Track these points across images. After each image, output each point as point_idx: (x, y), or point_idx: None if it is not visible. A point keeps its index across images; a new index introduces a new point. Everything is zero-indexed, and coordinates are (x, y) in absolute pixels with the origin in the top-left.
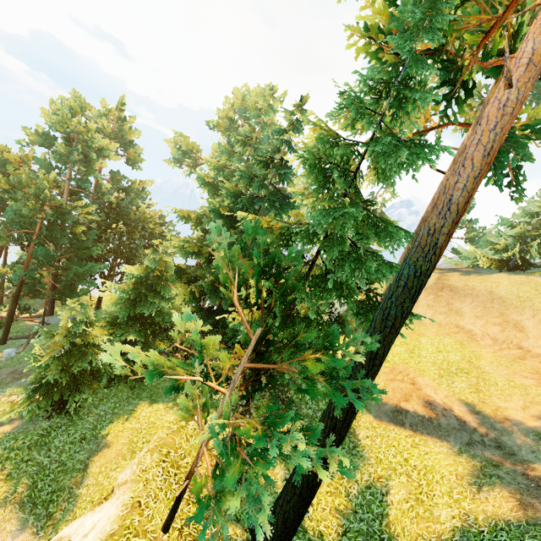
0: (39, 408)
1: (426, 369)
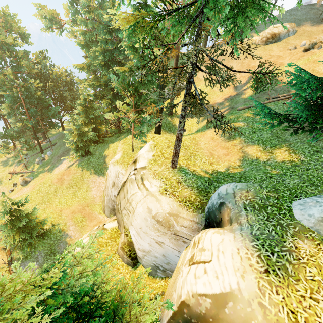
0: (81, 155)
1: None
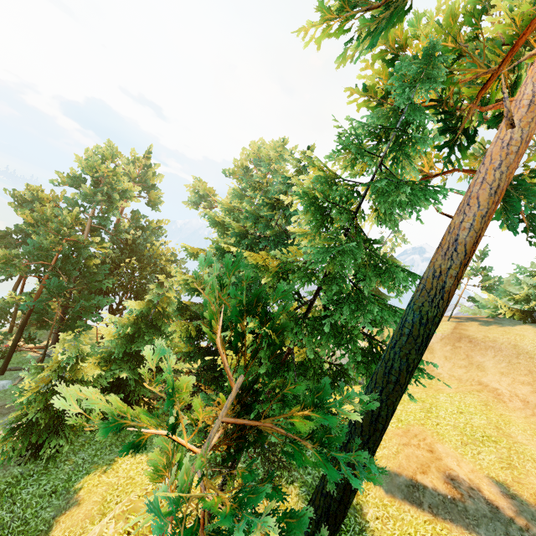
0: (14, 451)
1: (446, 434)
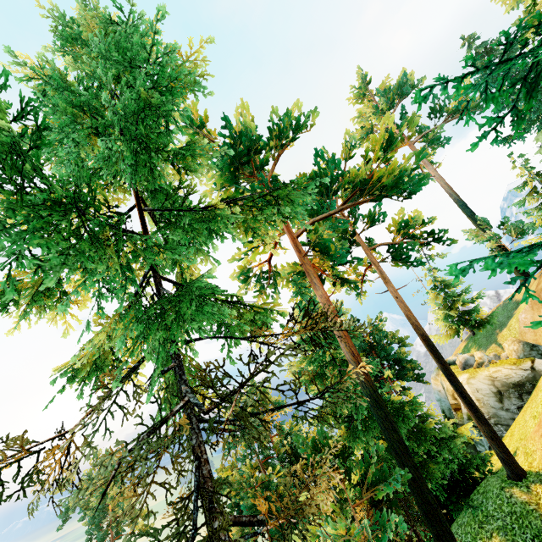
0: None
1: None
